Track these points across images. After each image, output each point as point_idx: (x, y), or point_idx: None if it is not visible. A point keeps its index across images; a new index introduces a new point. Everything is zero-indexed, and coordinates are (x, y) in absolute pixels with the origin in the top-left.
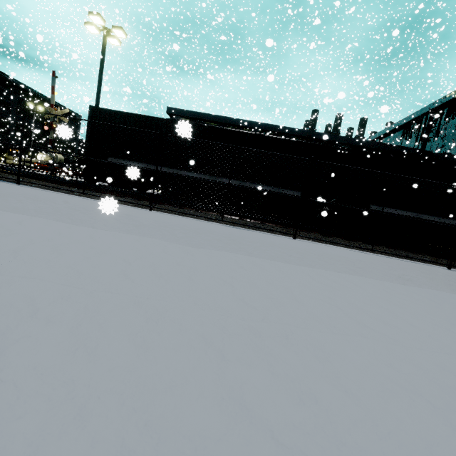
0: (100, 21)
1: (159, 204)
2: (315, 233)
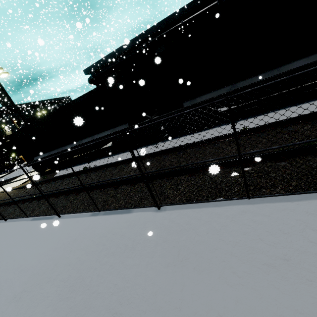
0: None
1: (25, 202)
2: (96, 189)
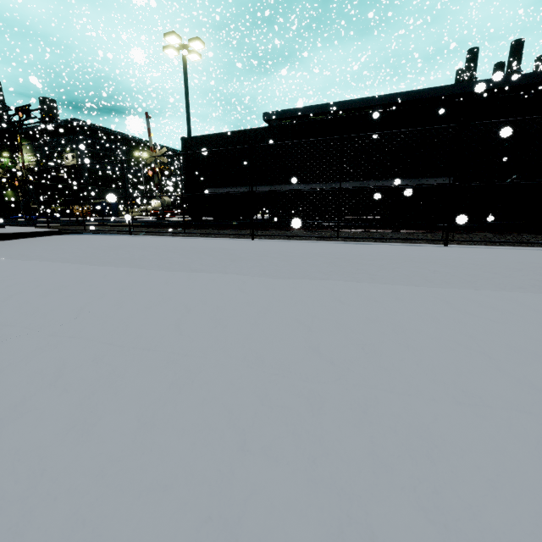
0: (176, 40)
1: (262, 230)
2: (482, 232)
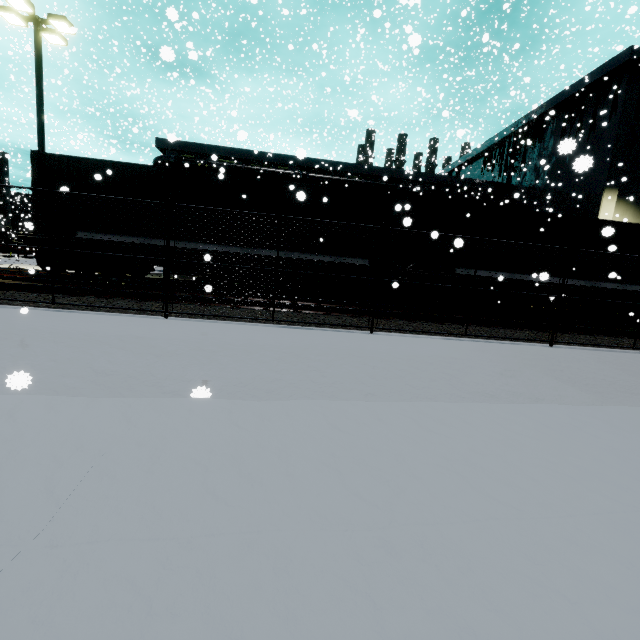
0: (26, 6)
1: (175, 303)
2: (395, 318)
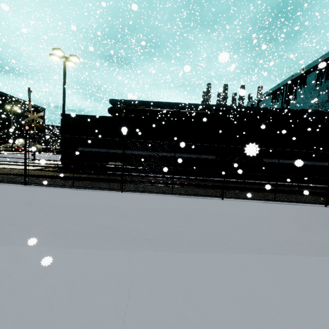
0: (61, 53)
1: (124, 183)
2: (234, 189)
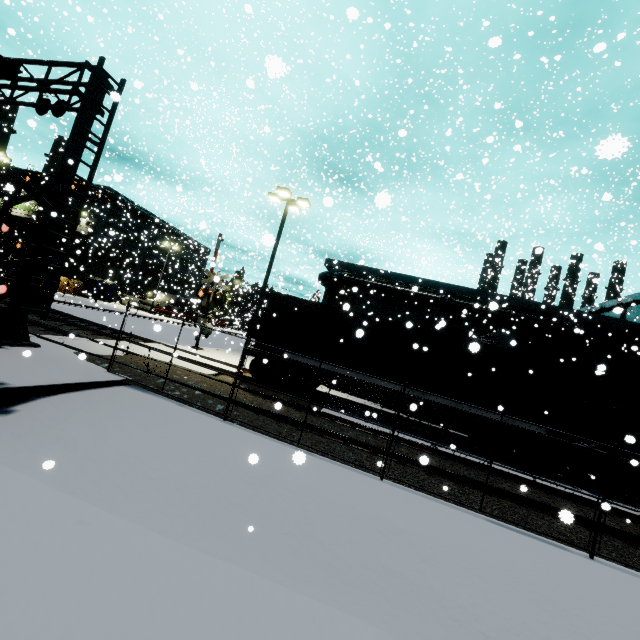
0: (287, 195)
1: (376, 455)
2: (607, 533)
